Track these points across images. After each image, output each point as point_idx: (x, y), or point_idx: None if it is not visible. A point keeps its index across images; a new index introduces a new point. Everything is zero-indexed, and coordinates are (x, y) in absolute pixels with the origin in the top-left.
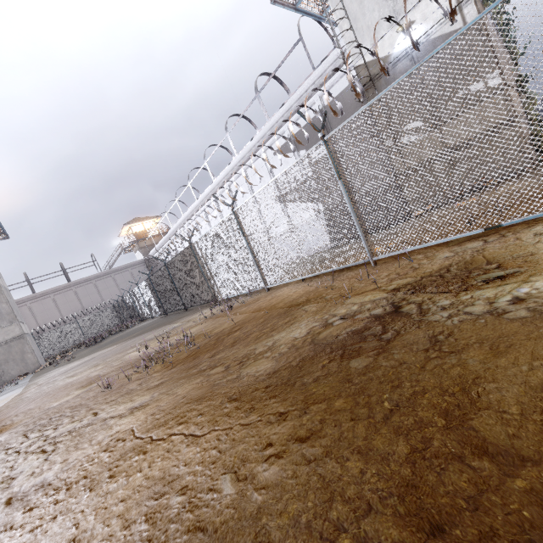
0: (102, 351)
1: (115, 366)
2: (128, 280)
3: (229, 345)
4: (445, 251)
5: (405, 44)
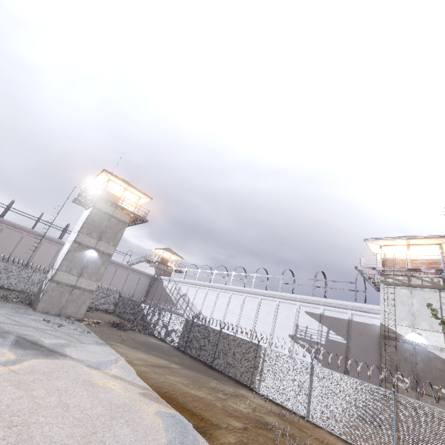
0: (164, 361)
1: (234, 411)
2: (134, 281)
3: None
4: None
5: (413, 339)
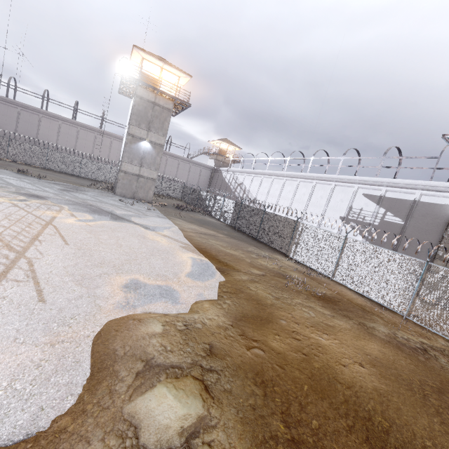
0: (212, 232)
1: (259, 265)
2: (196, 173)
3: (344, 309)
4: (442, 340)
5: None
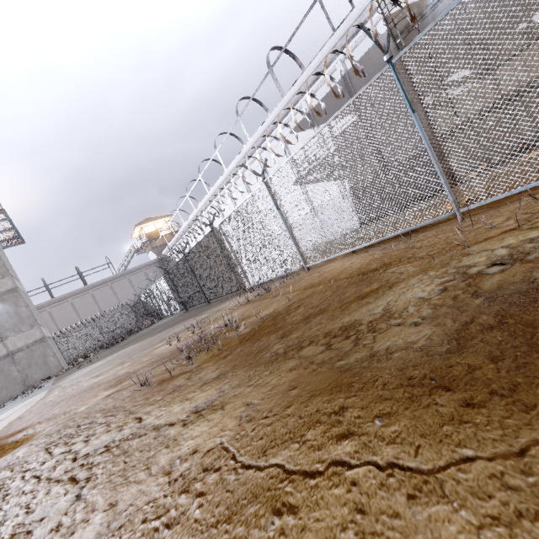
0: (125, 350)
1: (146, 361)
2: (143, 280)
3: (300, 323)
4: None
5: None
